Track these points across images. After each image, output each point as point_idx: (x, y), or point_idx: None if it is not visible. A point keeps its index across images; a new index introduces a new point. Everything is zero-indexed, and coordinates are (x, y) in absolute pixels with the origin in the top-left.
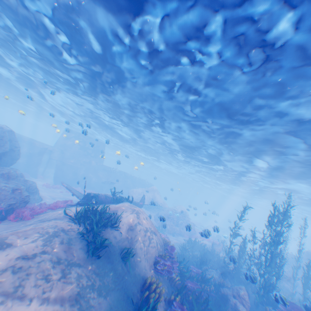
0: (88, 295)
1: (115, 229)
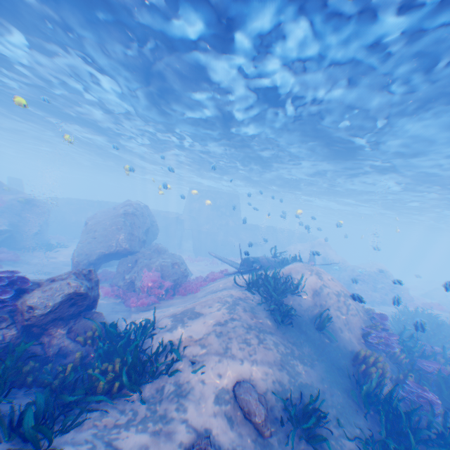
0: (292, 363)
1: (296, 295)
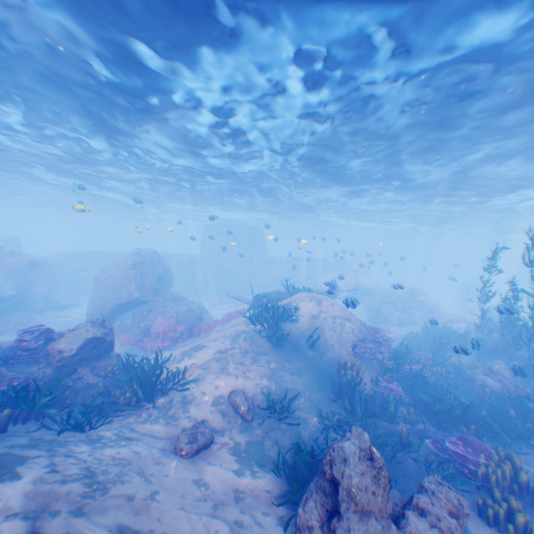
0: (281, 374)
1: (295, 321)
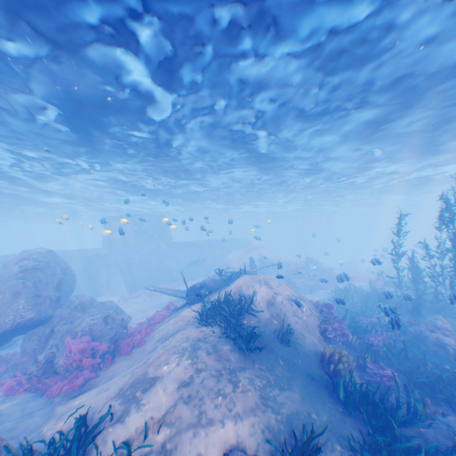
0: (272, 395)
1: (254, 313)
